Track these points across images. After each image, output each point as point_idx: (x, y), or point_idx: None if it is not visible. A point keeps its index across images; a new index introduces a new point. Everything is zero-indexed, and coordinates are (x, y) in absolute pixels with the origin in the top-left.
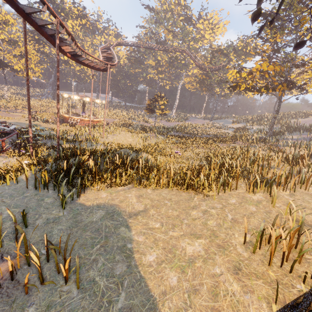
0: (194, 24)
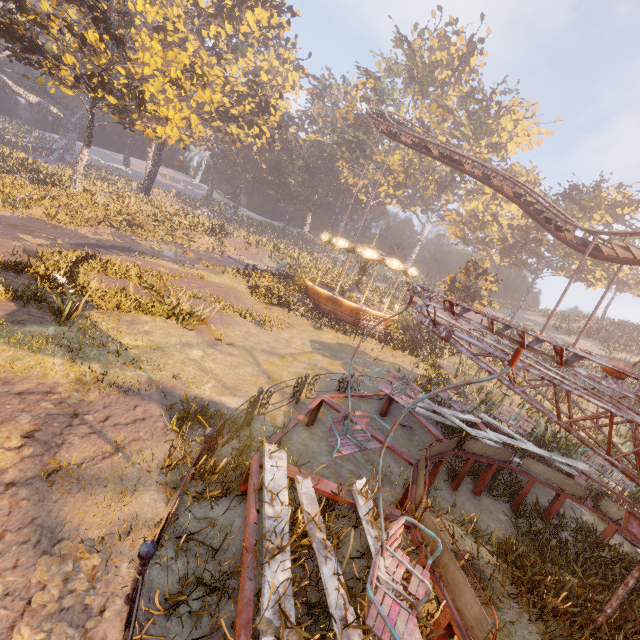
0: (501, 116)
